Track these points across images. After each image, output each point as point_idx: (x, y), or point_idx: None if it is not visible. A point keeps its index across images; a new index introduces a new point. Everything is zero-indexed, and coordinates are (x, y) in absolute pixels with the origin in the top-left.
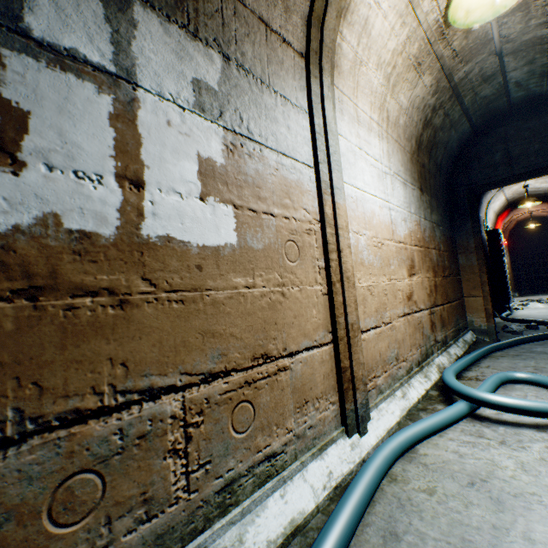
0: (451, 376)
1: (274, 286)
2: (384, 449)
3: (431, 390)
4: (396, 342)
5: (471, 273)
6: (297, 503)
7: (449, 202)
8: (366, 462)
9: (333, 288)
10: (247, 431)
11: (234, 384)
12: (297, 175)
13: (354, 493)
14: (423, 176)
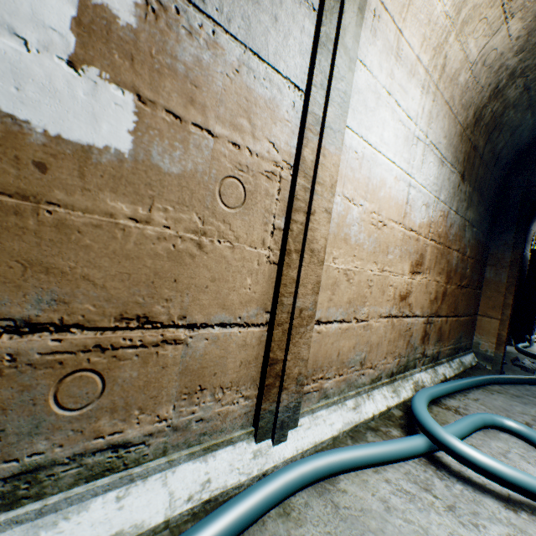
0: (422, 401)
1: (187, 231)
2: (291, 471)
3: (395, 409)
4: (367, 344)
5: (495, 291)
6: (137, 513)
7: (495, 203)
8: (257, 482)
9: (286, 257)
10: (82, 410)
11: (73, 344)
12: (272, 93)
13: (213, 525)
14: (471, 161)
